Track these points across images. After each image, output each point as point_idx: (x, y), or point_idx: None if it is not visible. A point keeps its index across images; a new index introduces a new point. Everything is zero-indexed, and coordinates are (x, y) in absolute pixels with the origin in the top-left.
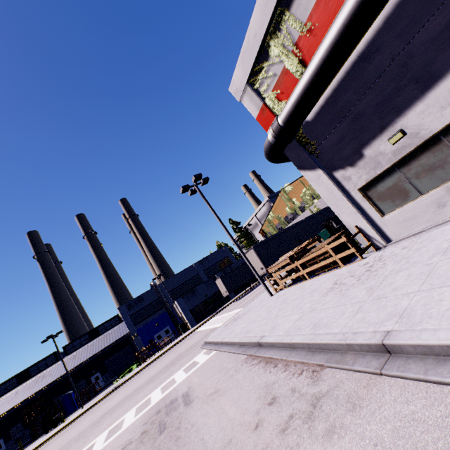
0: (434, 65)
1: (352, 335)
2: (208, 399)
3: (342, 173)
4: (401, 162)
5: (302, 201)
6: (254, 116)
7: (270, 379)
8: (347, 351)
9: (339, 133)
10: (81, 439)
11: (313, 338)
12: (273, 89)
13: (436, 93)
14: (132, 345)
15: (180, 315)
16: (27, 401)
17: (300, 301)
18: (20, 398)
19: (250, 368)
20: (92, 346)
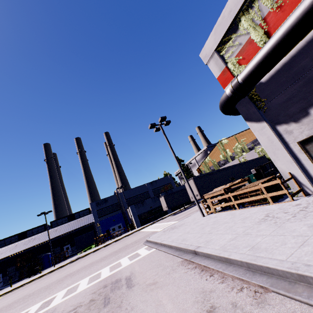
0: None
1: (305, 267)
2: (147, 288)
3: (284, 127)
4: None
5: (234, 152)
6: (216, 76)
7: (207, 286)
8: (297, 281)
9: (289, 94)
10: (48, 289)
11: (254, 259)
12: (236, 56)
13: None
14: (94, 231)
15: (130, 217)
16: (21, 252)
17: (232, 224)
18: (17, 249)
19: (186, 270)
20: (68, 226)
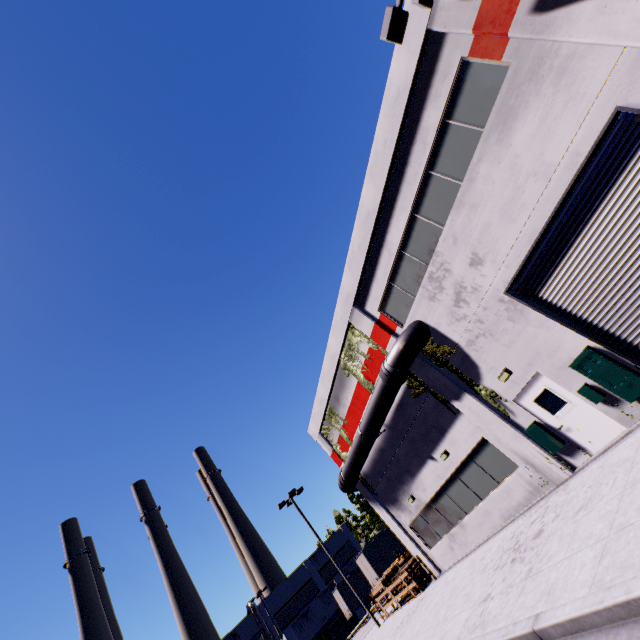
0: (410, 468)
1: None
2: None
3: (395, 511)
4: (422, 512)
5: None
6: (329, 454)
7: None
8: None
9: (383, 484)
10: None
11: None
12: (337, 442)
13: (417, 482)
14: None
15: None
16: None
17: None
18: None
19: None
20: None
